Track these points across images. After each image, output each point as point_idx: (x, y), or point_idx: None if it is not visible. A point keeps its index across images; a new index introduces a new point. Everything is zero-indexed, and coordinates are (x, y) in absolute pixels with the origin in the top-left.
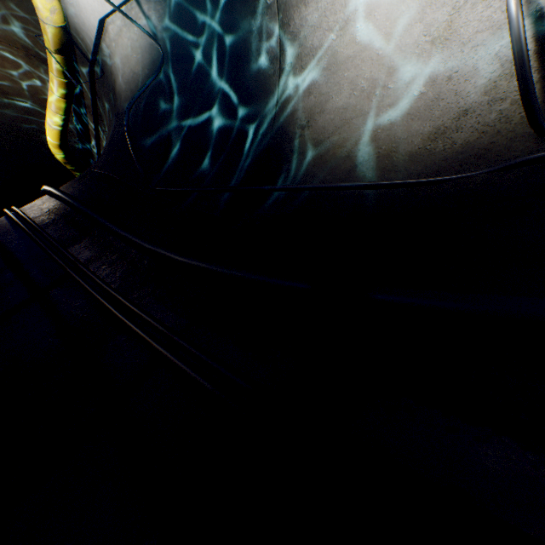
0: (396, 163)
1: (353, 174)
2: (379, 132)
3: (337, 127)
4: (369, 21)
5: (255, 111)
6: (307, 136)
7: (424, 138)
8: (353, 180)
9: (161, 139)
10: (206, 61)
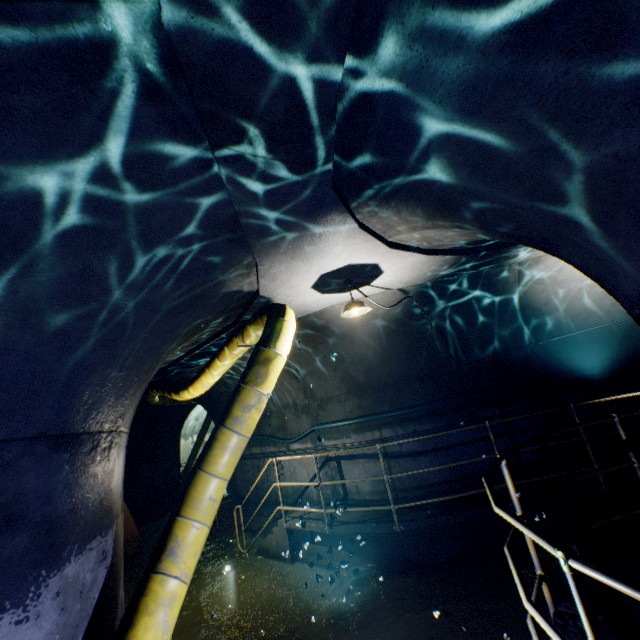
0: (602, 315)
1: (587, 321)
2: (589, 304)
3: (566, 304)
4: (572, 269)
5: (506, 303)
6: (550, 308)
7: (608, 306)
8: (589, 323)
9: (435, 338)
10: (459, 292)
